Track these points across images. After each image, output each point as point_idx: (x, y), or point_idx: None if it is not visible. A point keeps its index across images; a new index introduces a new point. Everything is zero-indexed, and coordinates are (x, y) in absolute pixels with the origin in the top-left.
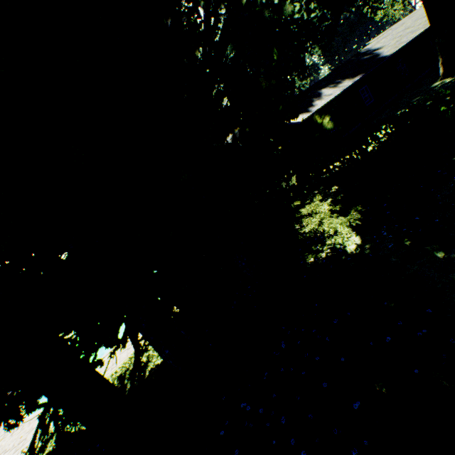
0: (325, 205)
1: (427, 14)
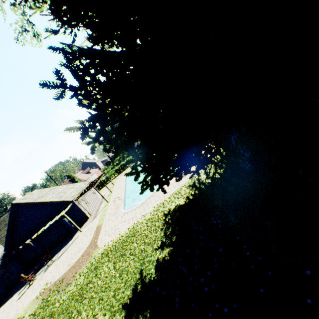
0: None
1: None
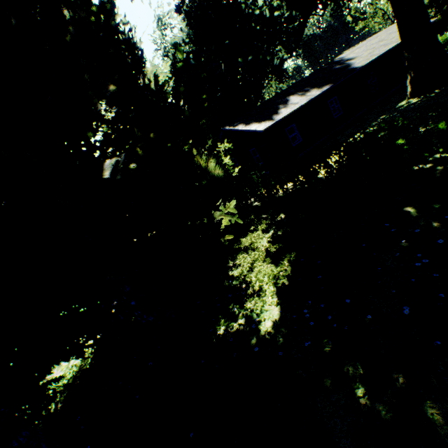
0: (265, 240)
1: (398, 27)
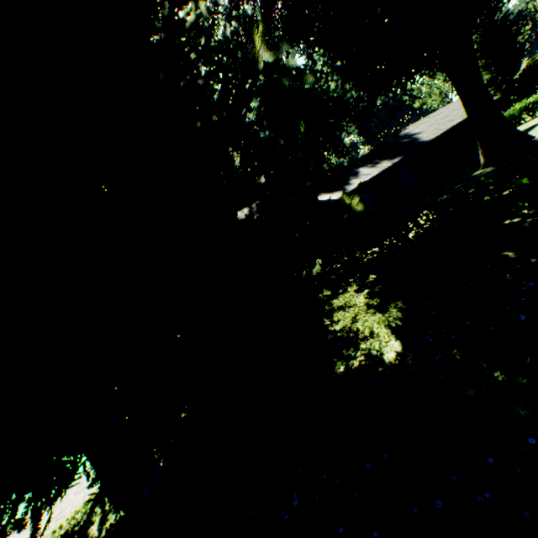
0: (361, 297)
1: (463, 105)
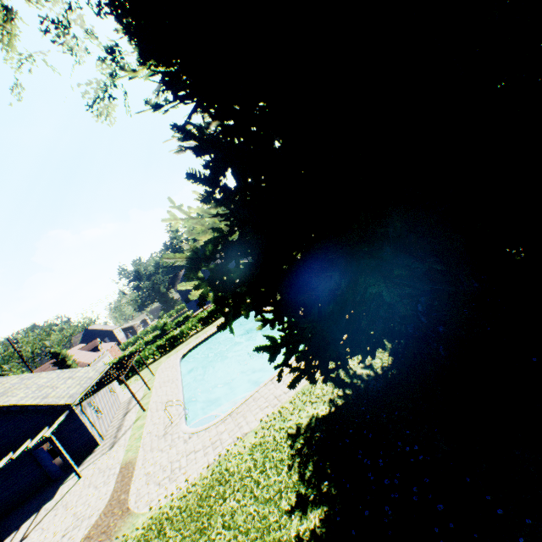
0: None
1: None
